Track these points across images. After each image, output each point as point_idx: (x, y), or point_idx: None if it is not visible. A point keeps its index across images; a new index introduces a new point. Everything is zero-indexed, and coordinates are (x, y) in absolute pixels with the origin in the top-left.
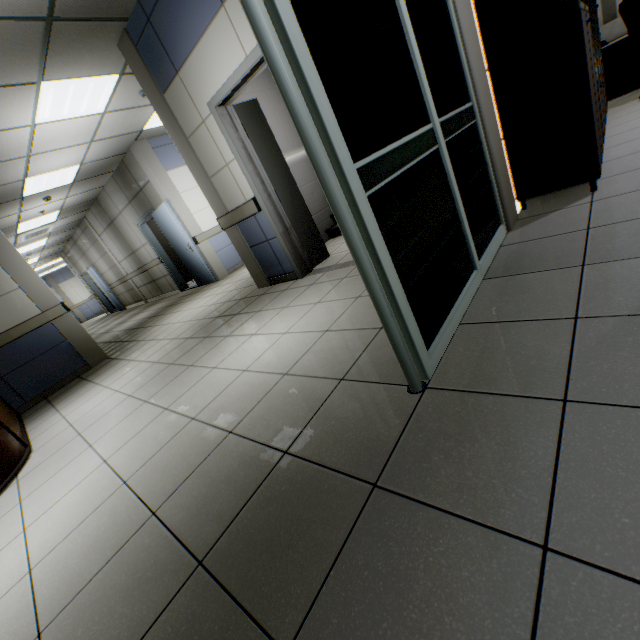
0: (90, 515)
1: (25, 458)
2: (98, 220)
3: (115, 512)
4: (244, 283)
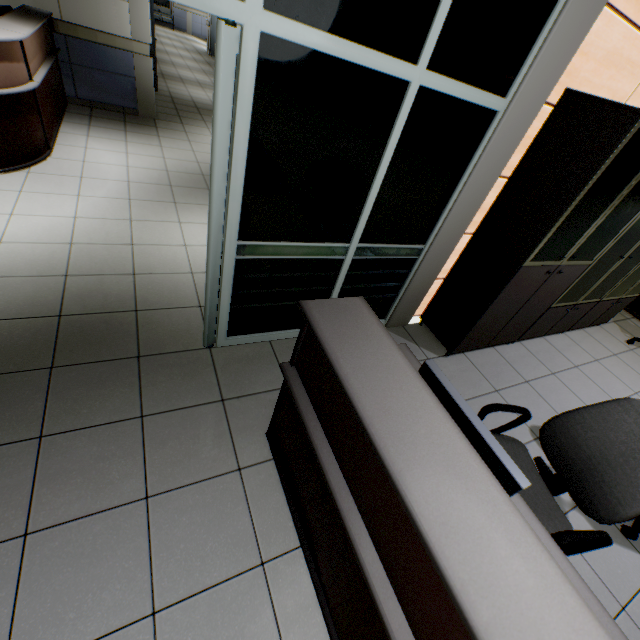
0: (43, 243)
1: (43, 159)
2: None
3: (54, 255)
4: None
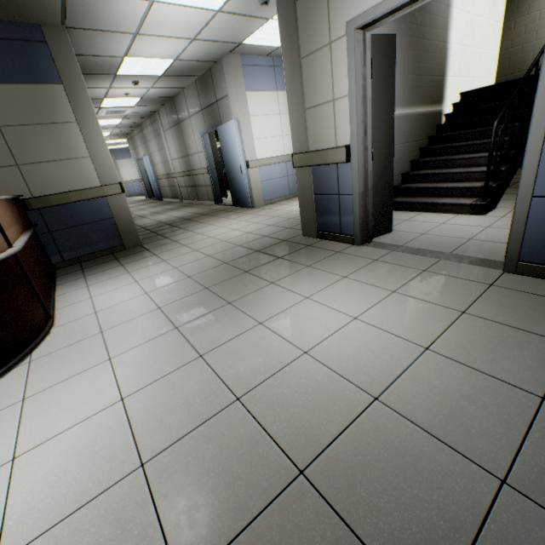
0: (90, 502)
1: (45, 334)
2: (168, 117)
3: (123, 528)
4: (283, 222)
